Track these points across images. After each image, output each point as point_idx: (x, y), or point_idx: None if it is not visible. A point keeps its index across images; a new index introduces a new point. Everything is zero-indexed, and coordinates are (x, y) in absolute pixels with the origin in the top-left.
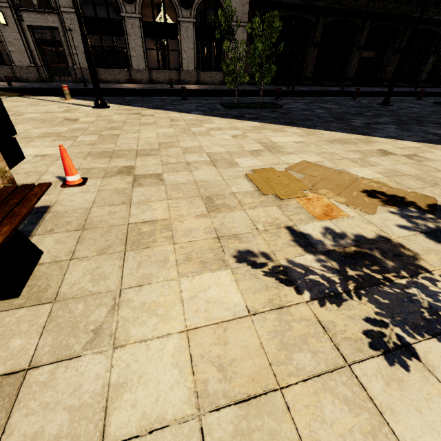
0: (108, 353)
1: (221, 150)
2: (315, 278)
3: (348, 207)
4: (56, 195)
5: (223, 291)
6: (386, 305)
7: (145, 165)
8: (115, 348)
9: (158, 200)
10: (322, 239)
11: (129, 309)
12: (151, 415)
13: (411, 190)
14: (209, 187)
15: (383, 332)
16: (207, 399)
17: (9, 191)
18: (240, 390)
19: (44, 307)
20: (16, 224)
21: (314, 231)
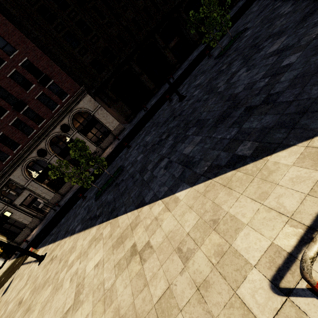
0: None
1: None
2: None
3: None
4: None
5: None
6: None
7: None
8: None
9: None
10: None
11: None
12: None
13: None
14: None
15: None
16: None
17: None
18: None
19: None
20: None
21: None
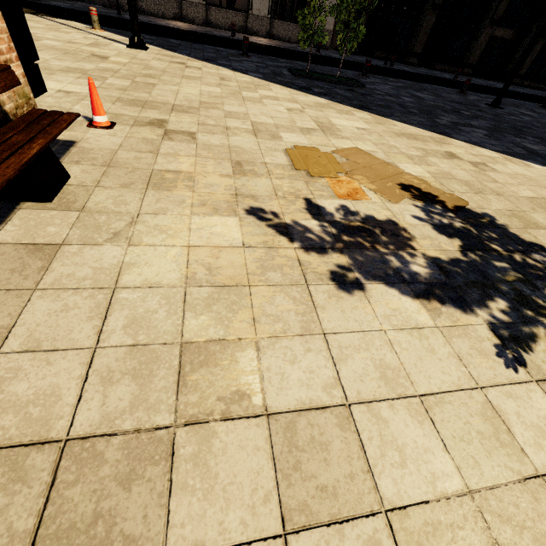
0: (124, 247)
1: (269, 121)
2: (311, 236)
3: (375, 194)
4: (82, 133)
5: (227, 230)
6: (361, 261)
7: (179, 122)
8: (130, 245)
9: (187, 155)
10: (333, 212)
11: (144, 226)
12: (151, 281)
13: (450, 192)
14: (242, 154)
15: (346, 274)
16: (194, 281)
17: (39, 113)
18: (219, 281)
19: (73, 213)
20: (50, 140)
21: (330, 206)
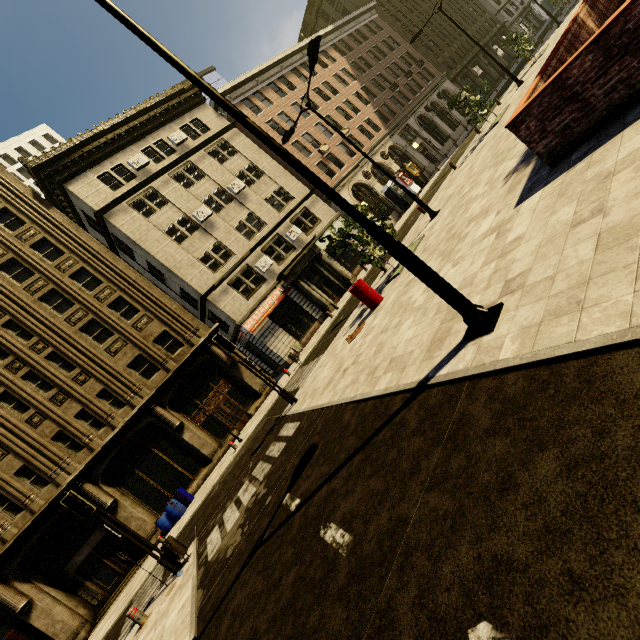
0: None
1: None
2: None
3: None
4: None
5: None
6: None
7: None
8: None
9: None
10: None
11: None
12: None
13: None
14: None
15: None
16: None
17: None
18: None
19: None
20: None
21: None
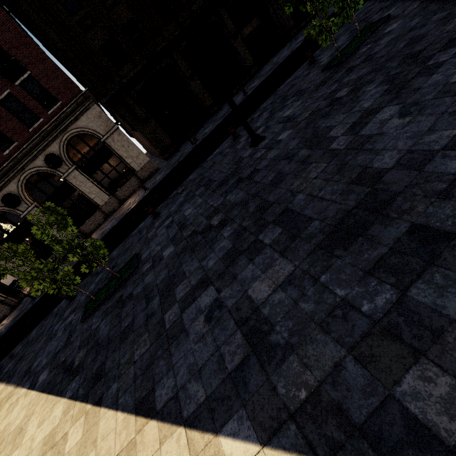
0: None
1: None
2: None
3: None
4: None
5: None
6: None
7: None
8: None
9: None
10: None
11: None
12: None
13: None
14: None
15: None
16: None
17: None
18: None
19: None
20: None
21: None
